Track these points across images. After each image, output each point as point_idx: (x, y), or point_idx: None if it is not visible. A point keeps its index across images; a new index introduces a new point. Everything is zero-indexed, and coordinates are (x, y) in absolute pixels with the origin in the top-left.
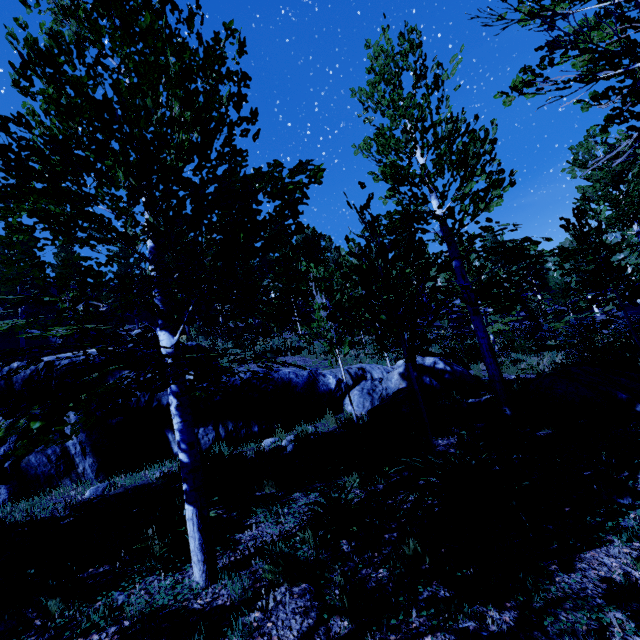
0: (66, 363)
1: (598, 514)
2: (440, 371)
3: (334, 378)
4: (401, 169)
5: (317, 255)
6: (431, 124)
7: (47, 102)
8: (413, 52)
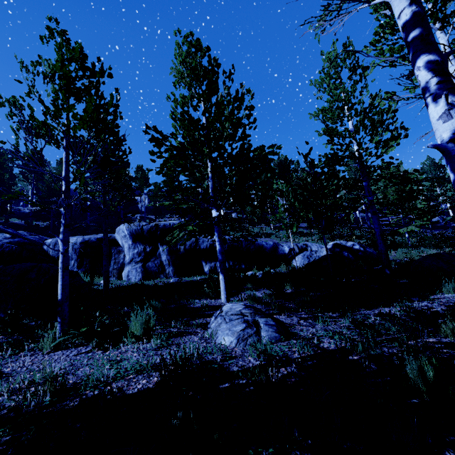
0: (162, 225)
1: (396, 300)
2: (356, 250)
3: (288, 247)
4: (333, 131)
5: (287, 174)
6: (354, 104)
7: (185, 127)
8: (349, 58)
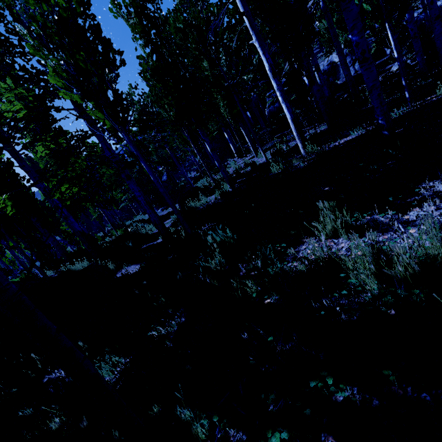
0: None
1: None
2: None
3: None
4: None
5: None
6: None
7: None
8: None
